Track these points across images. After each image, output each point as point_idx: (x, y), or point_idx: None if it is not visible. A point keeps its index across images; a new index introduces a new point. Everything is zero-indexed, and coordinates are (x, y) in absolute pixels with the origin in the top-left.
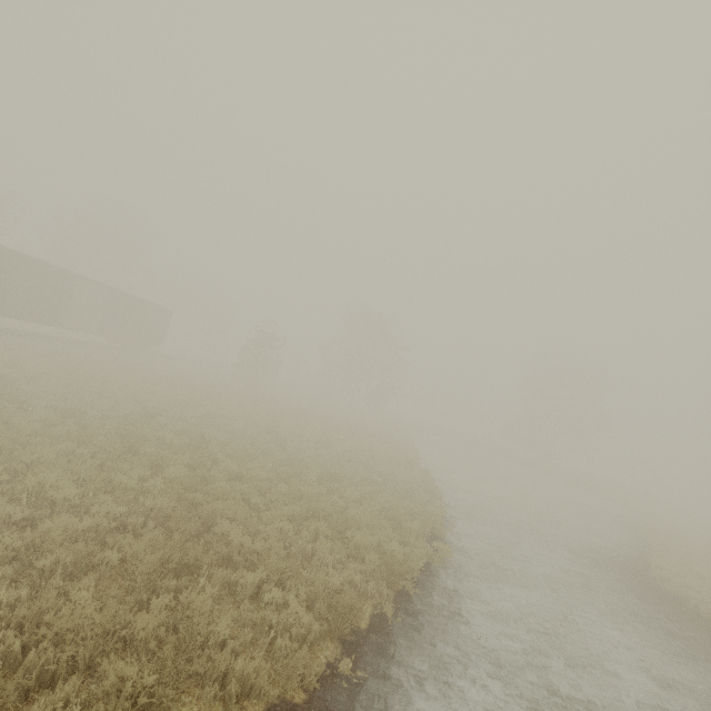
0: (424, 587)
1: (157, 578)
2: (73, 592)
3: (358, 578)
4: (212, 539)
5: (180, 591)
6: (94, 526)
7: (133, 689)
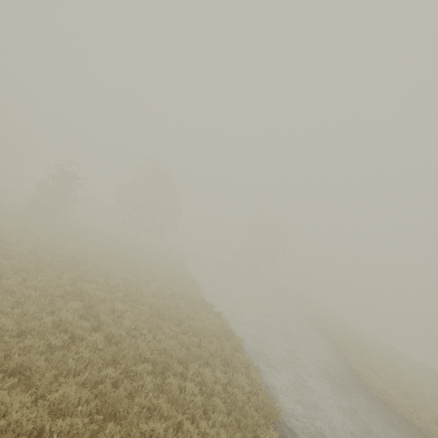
0: None
1: None
2: None
3: None
4: None
5: None
6: None
7: None
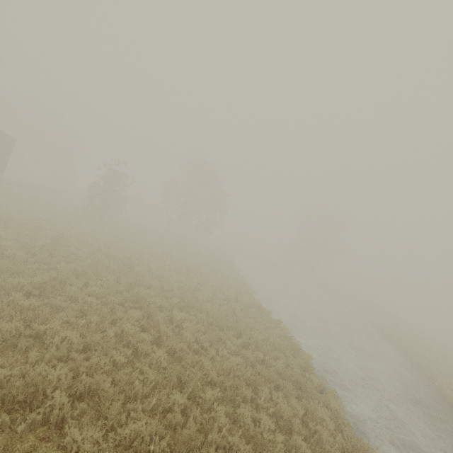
0: None
1: None
2: None
3: None
4: None
5: None
6: None
7: None
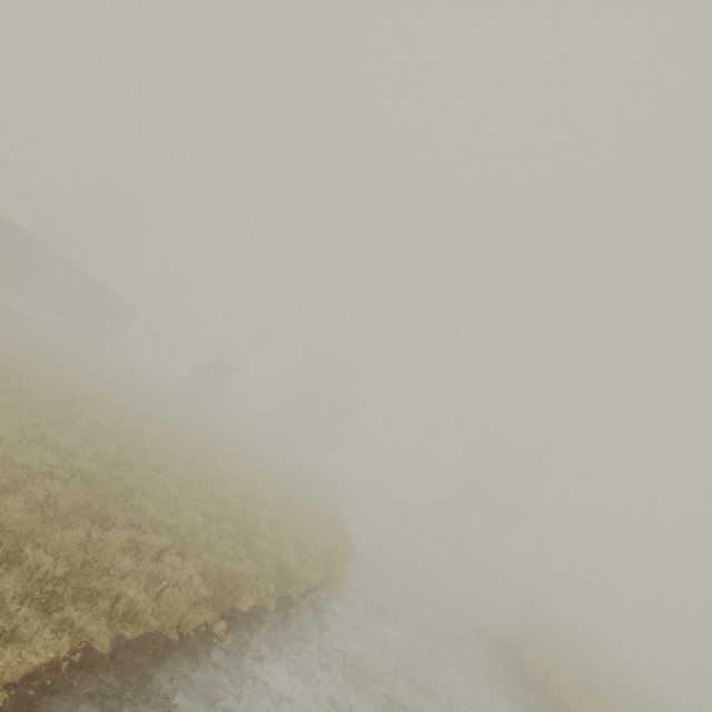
0: (309, 602)
1: (76, 515)
2: (6, 500)
3: (251, 572)
4: (128, 507)
5: (90, 537)
6: (27, 465)
7: (44, 576)
